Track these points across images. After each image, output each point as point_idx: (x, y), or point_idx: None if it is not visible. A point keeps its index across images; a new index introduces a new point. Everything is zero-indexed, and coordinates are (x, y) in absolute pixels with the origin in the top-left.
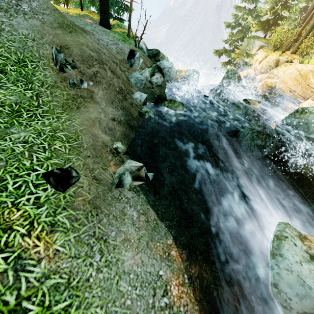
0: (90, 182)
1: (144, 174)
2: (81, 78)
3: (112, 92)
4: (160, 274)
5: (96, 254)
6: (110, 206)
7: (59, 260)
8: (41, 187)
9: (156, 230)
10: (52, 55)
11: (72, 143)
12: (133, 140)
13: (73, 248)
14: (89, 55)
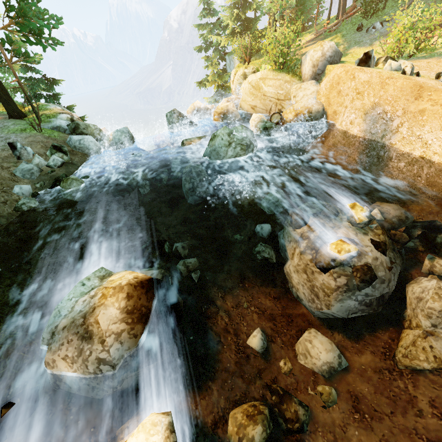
0: None
1: None
2: None
3: None
4: None
5: None
6: None
7: None
8: None
9: None
10: None
11: None
12: None
13: None
14: None
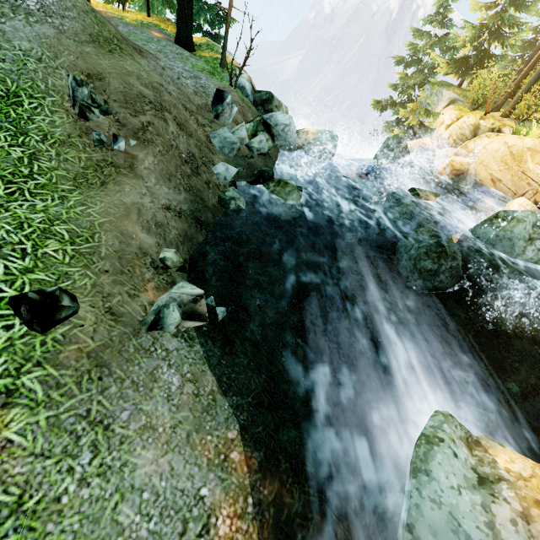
0: (99, 318)
1: (205, 309)
2: (117, 133)
3: (173, 160)
4: (201, 493)
5: (85, 451)
6: (130, 363)
7: (9, 459)
8: (2, 321)
9: (211, 412)
10: (69, 89)
11: (80, 245)
12: (200, 246)
13: (42, 438)
14: (138, 94)
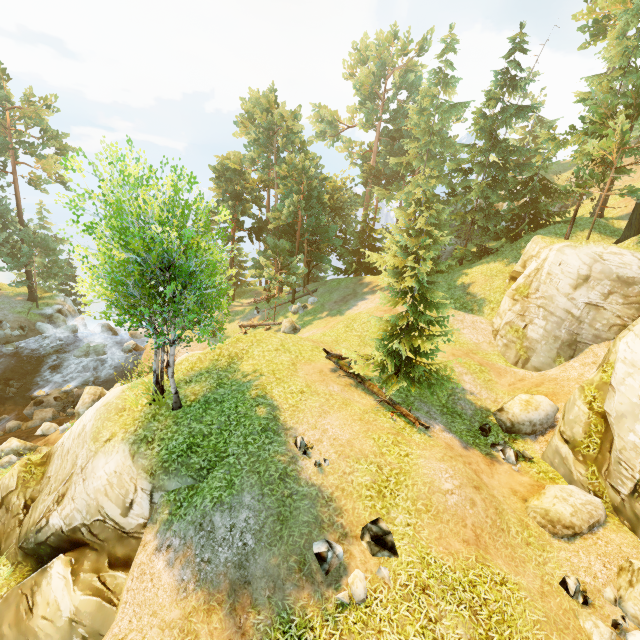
0: None
1: None
2: None
3: None
4: None
5: None
6: None
7: None
8: None
9: None
10: None
11: None
12: None
13: None
14: None
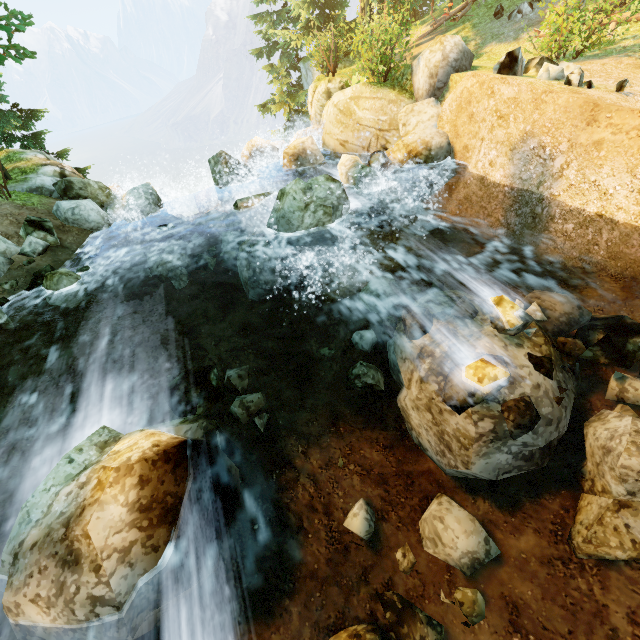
0: None
1: None
2: None
3: None
4: None
5: None
6: None
7: None
8: None
9: None
10: None
11: None
12: None
13: None
14: None
